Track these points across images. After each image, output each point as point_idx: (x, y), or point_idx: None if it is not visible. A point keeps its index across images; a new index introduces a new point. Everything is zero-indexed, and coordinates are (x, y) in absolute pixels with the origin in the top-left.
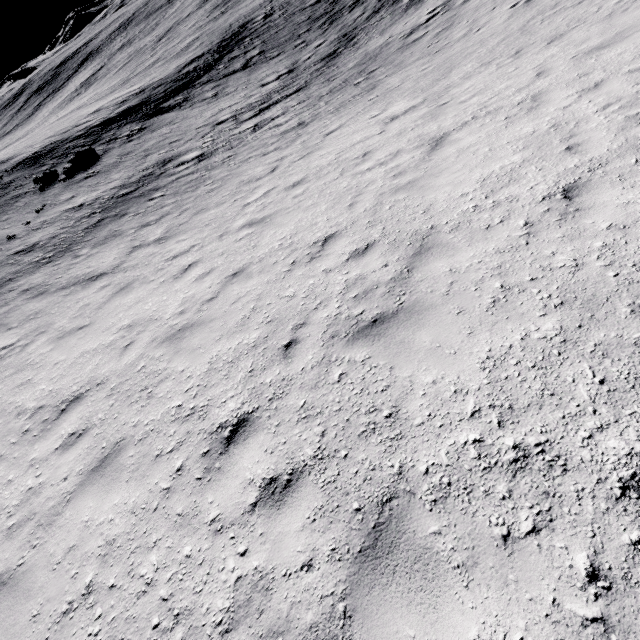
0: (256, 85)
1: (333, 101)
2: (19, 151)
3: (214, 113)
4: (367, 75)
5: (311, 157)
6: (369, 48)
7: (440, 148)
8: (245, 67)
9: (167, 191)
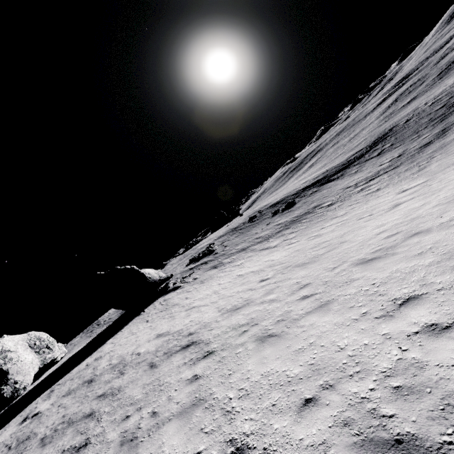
0: (377, 165)
1: (401, 176)
2: (272, 201)
3: (349, 182)
4: (429, 160)
5: (360, 209)
6: (447, 139)
7: (391, 210)
8: (378, 155)
9: (307, 220)
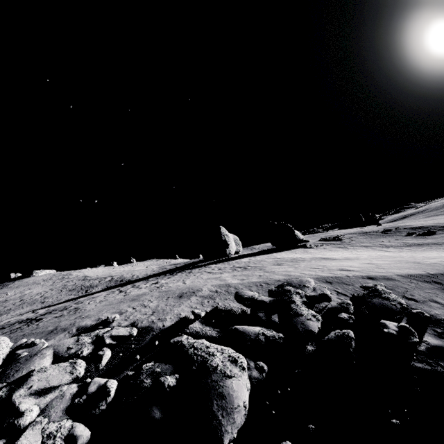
0: None
1: None
2: (416, 224)
3: None
4: None
5: None
6: None
7: None
8: None
9: (429, 247)
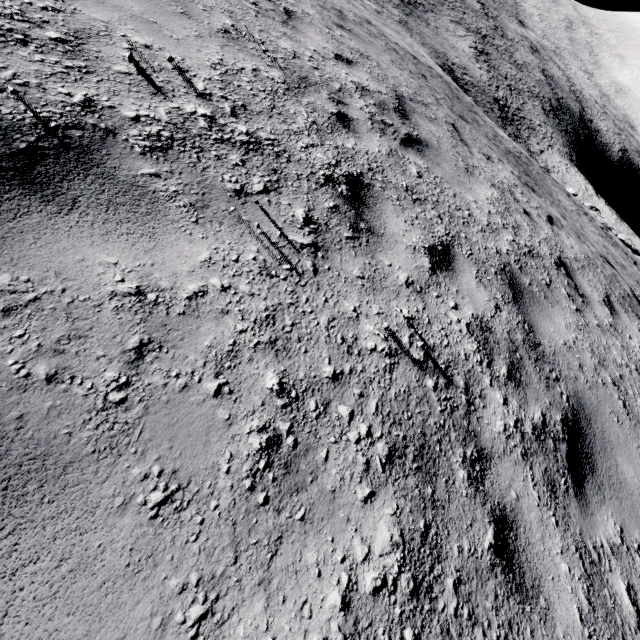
0: None
1: None
2: None
3: None
4: None
5: None
6: None
7: None
8: None
9: None
